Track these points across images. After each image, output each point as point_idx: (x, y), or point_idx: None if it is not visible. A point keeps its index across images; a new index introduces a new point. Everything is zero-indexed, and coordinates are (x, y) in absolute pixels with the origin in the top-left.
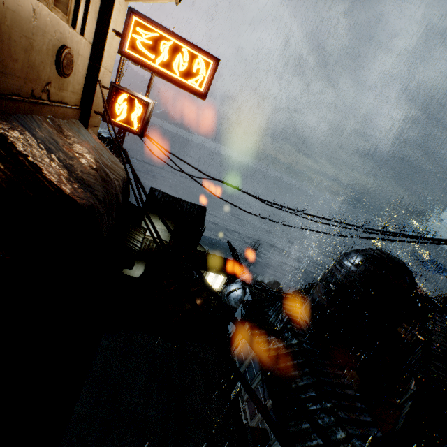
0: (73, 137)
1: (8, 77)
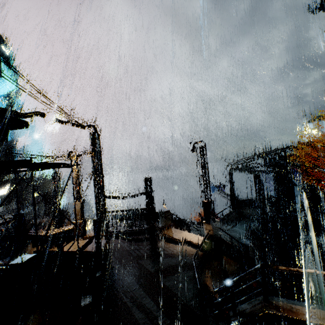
0: None
1: None
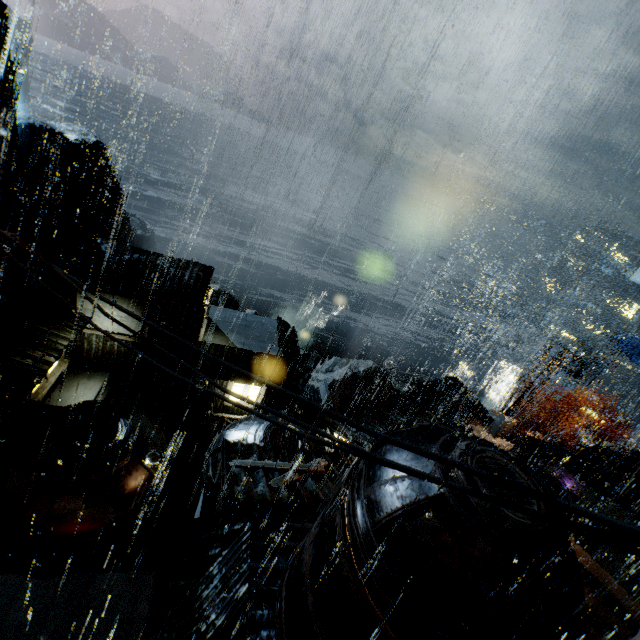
0: None
1: None
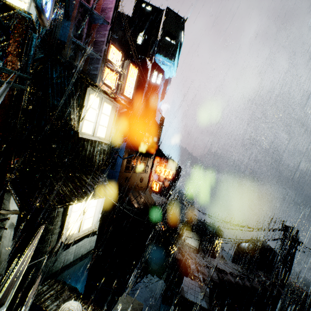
0: (140, 194)
1: (130, 185)
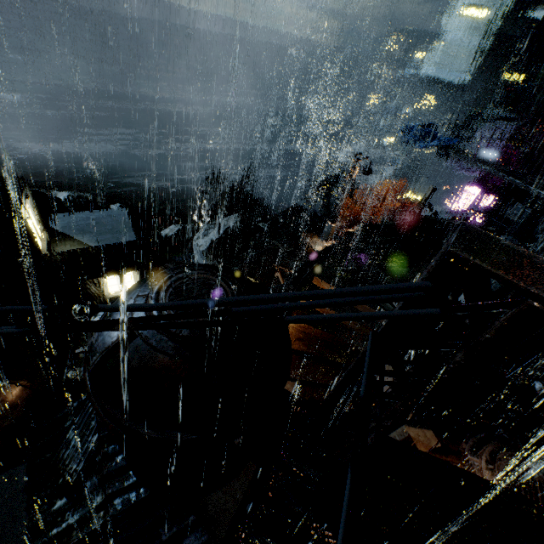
0: None
1: None
